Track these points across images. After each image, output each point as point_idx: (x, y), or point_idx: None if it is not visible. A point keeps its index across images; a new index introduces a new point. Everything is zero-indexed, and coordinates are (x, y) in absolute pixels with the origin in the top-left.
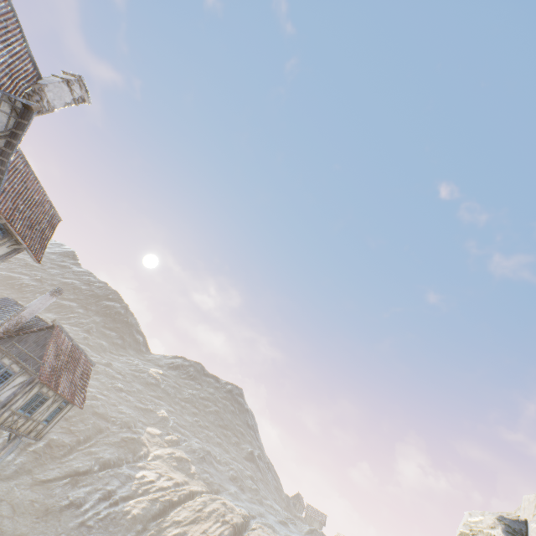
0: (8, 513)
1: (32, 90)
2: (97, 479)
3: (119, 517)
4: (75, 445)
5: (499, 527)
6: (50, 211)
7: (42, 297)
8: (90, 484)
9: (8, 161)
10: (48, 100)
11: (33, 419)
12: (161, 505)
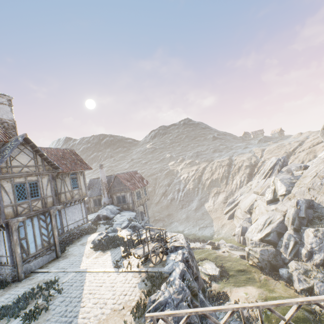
0: (159, 214)
1: (0, 124)
2: (171, 190)
3: (188, 192)
4: (154, 188)
5: None
6: (68, 151)
7: (100, 172)
8: (170, 192)
9: (49, 160)
10: (8, 120)
11: (142, 198)
12: (197, 179)
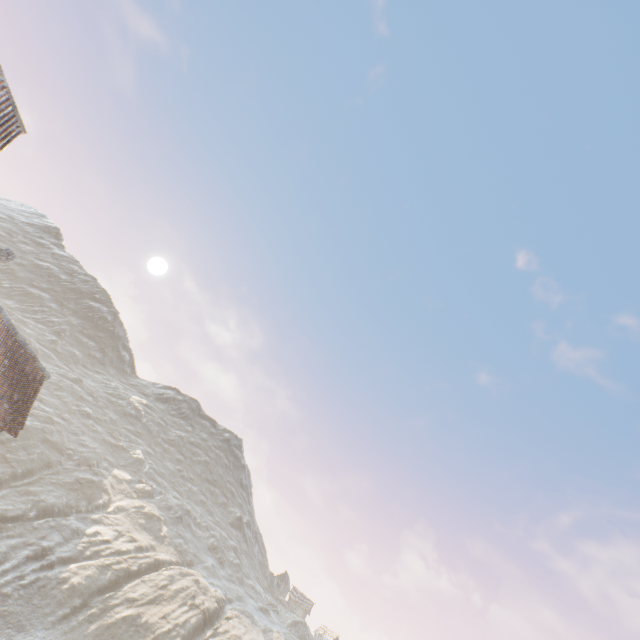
0: None
1: None
2: (30, 530)
3: (51, 585)
4: (8, 479)
5: None
6: (6, 107)
7: None
8: (18, 535)
9: None
10: None
11: None
12: (113, 574)
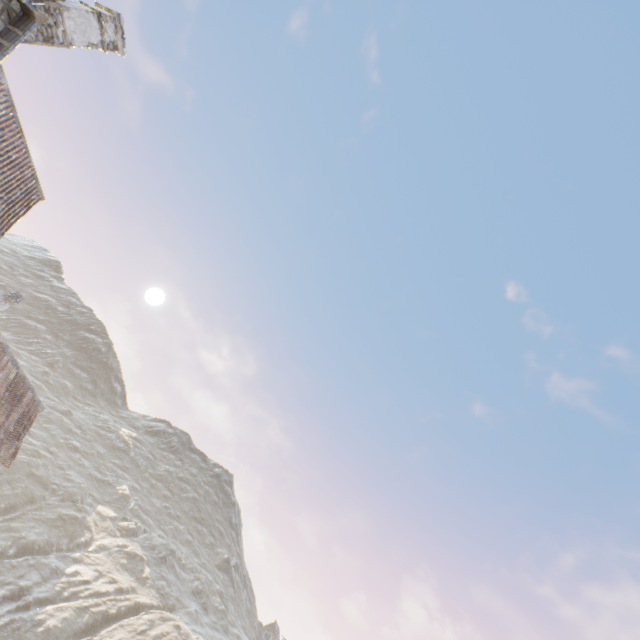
0: None
1: (45, 7)
2: (9, 568)
3: (26, 627)
4: None
5: None
6: (30, 181)
7: None
8: None
9: None
10: (65, 30)
11: None
12: (90, 618)
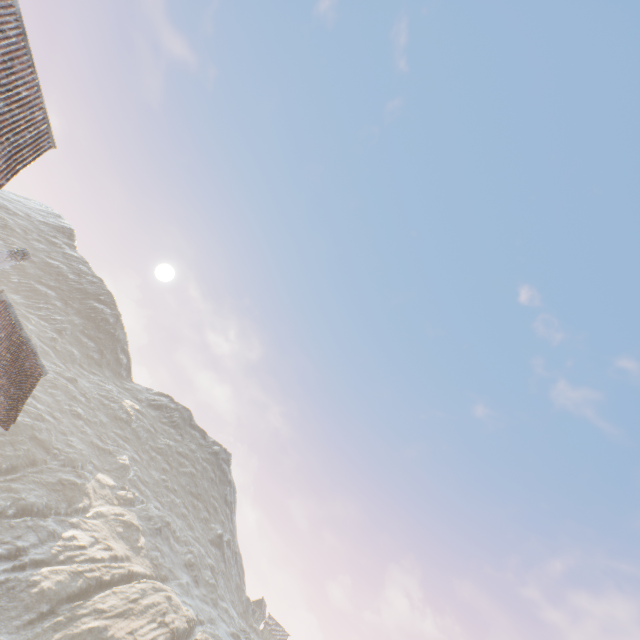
0: None
1: None
2: (7, 527)
3: (20, 587)
4: None
5: None
6: (41, 125)
7: None
8: None
9: None
10: None
11: None
12: (84, 582)
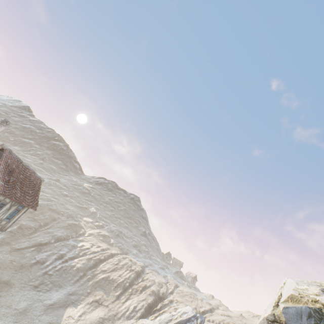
0: None
1: None
2: (53, 247)
3: (68, 269)
4: (38, 227)
5: (323, 295)
6: None
7: None
8: (49, 250)
9: None
10: None
11: None
12: (94, 261)
